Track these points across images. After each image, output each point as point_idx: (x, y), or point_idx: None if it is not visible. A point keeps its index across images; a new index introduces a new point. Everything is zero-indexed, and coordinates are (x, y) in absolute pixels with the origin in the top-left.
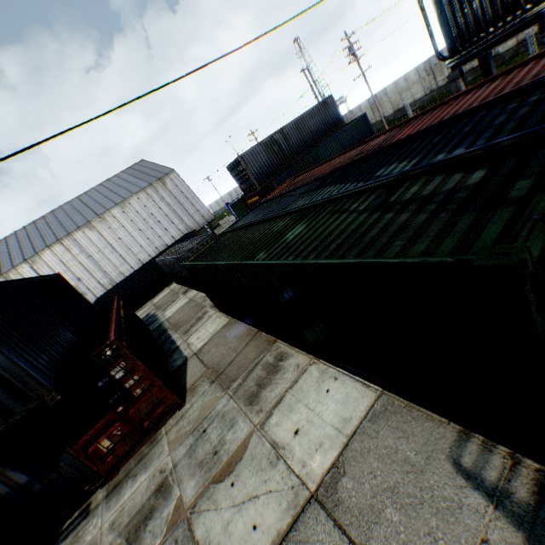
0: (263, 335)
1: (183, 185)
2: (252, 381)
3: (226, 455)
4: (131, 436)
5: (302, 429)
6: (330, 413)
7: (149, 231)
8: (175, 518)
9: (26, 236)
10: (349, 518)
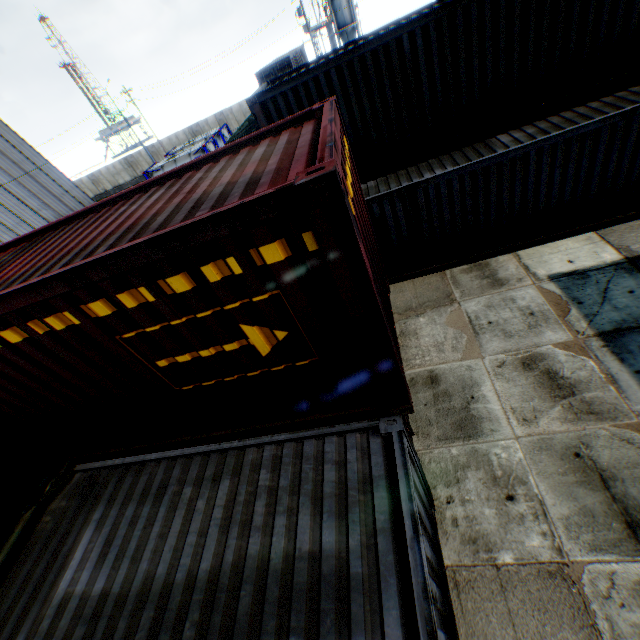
0: None
1: (22, 143)
2: None
3: None
4: None
5: None
6: None
7: None
8: None
9: None
10: None
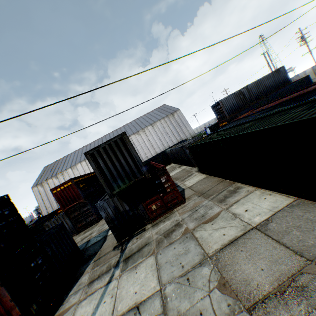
0: (227, 180)
1: (182, 117)
2: (221, 195)
3: (209, 216)
4: (162, 208)
5: (249, 210)
6: (265, 205)
7: (162, 138)
8: (185, 232)
9: (113, 135)
10: (272, 233)
